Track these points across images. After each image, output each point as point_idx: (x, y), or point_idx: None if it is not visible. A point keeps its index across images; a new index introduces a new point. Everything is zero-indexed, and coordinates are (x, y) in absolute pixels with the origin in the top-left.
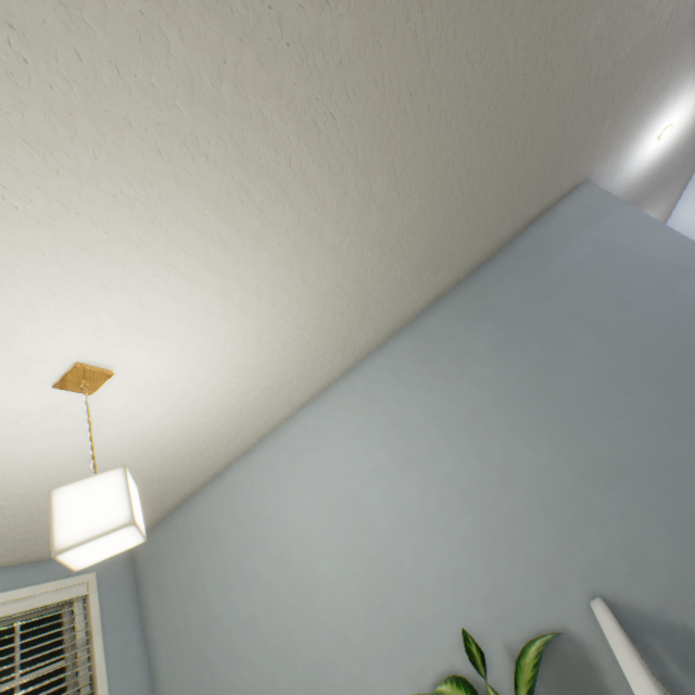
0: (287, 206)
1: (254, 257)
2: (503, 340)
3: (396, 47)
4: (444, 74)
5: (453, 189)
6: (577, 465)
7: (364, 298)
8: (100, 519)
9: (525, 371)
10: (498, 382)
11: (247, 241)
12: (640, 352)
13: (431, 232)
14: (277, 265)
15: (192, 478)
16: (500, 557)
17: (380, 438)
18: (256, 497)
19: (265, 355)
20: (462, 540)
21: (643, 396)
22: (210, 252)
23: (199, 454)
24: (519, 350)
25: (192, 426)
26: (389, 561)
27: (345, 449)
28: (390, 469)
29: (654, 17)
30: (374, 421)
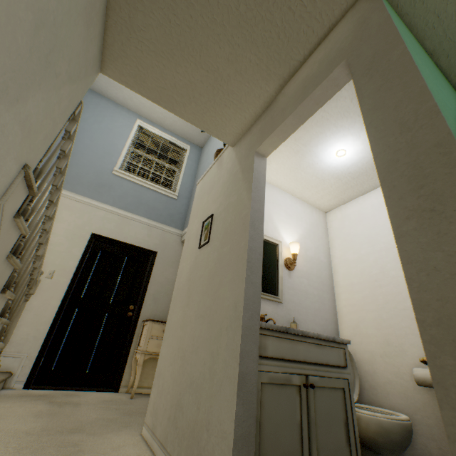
0: None
1: None
2: None
3: None
4: None
5: None
6: None
7: None
8: None
9: None
10: None
11: None
12: None
13: None
14: None
15: None
16: None
17: None
18: None
19: None
20: None
21: None
22: None
23: None
24: None
25: None
26: None
27: None
28: None
29: None
30: None
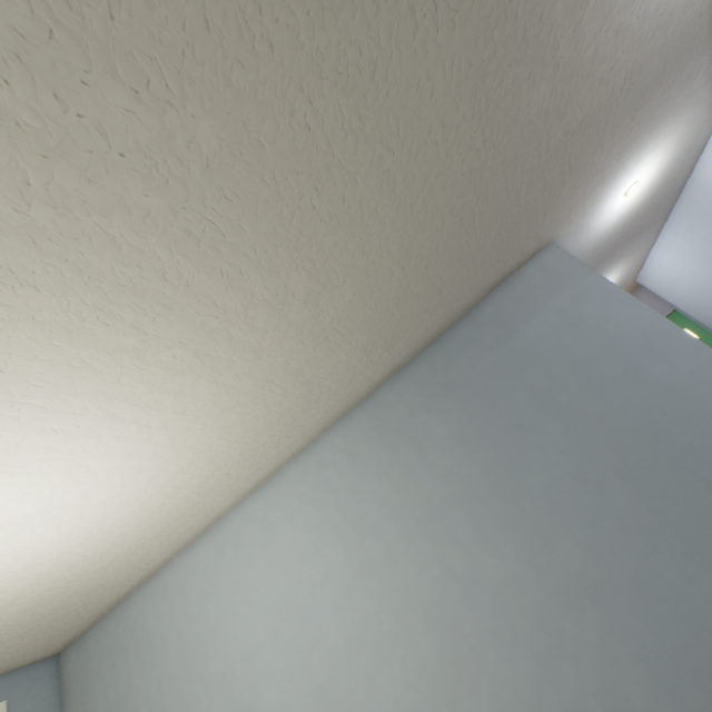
0: (173, 319)
1: (142, 374)
2: (465, 423)
3: (284, 142)
4: (357, 163)
5: (393, 271)
6: (547, 580)
7: (304, 385)
8: None
9: (489, 462)
10: (461, 474)
11: (126, 361)
12: (611, 445)
13: (375, 314)
14: (177, 376)
15: (123, 581)
16: (463, 692)
17: (334, 534)
18: (198, 601)
19: (187, 459)
20: (421, 667)
21: (616, 499)
22: (74, 379)
23: (125, 560)
24: (483, 435)
25: (107, 538)
26: (341, 691)
27: (296, 546)
28: (344, 574)
29: (606, 85)
30: (327, 514)
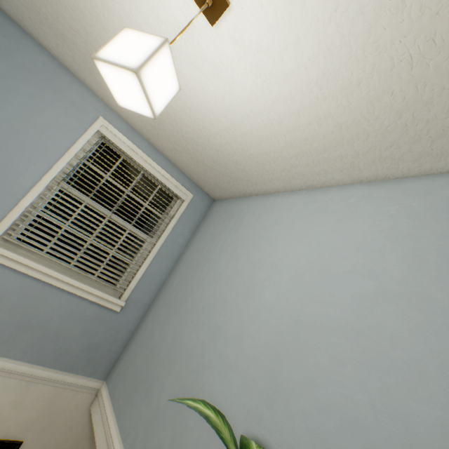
0: None
1: None
2: None
3: None
4: None
5: None
6: None
7: None
8: (125, 57)
9: None
10: None
11: None
12: None
13: None
14: None
15: (253, 181)
16: None
17: (409, 252)
18: (273, 221)
19: (361, 71)
20: (400, 414)
21: None
22: None
23: (262, 162)
24: None
25: (266, 127)
26: (310, 339)
27: (362, 236)
28: (388, 284)
29: None
30: (418, 234)
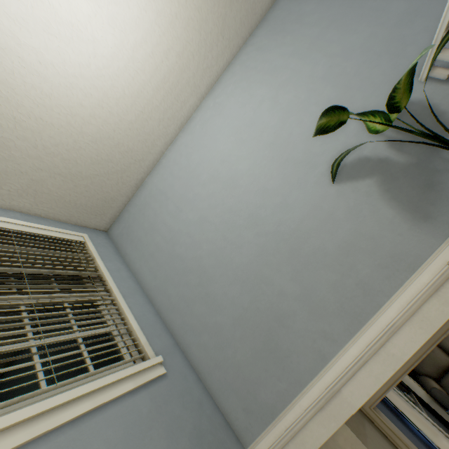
0: None
1: None
2: None
3: None
4: None
5: None
6: (388, 24)
7: None
8: None
9: (341, 2)
10: (326, 16)
11: None
12: None
13: None
14: None
15: (140, 159)
16: (354, 94)
17: (259, 85)
18: (186, 160)
19: (174, 8)
20: (327, 100)
21: None
22: None
23: (142, 126)
24: None
25: (135, 81)
26: (284, 137)
27: (238, 103)
28: (270, 95)
29: None
30: (252, 80)
